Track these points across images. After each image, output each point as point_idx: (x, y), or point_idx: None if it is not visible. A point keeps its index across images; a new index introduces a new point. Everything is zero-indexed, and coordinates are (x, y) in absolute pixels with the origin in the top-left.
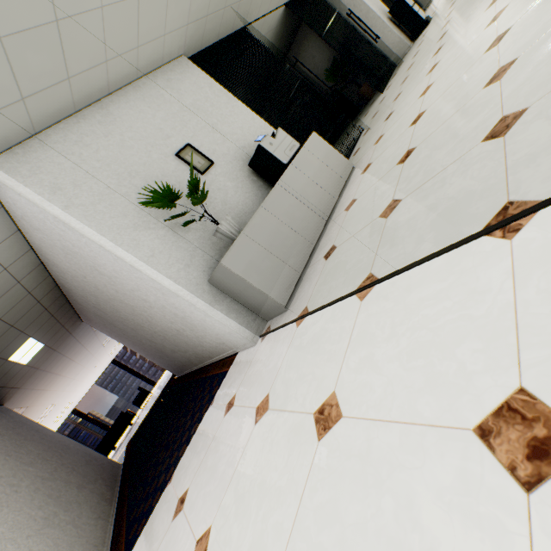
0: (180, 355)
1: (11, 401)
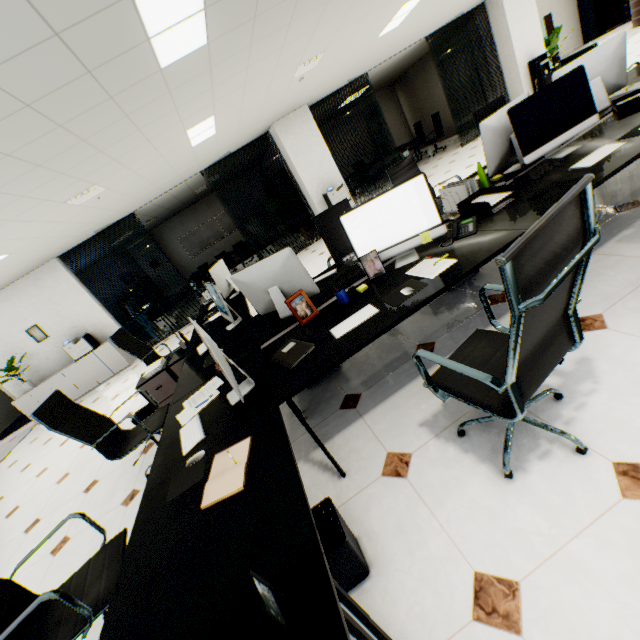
0: None
1: None
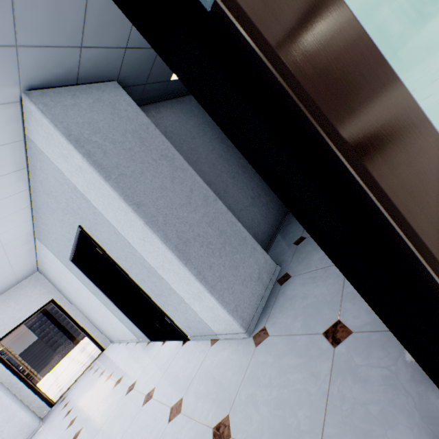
0: None
1: None
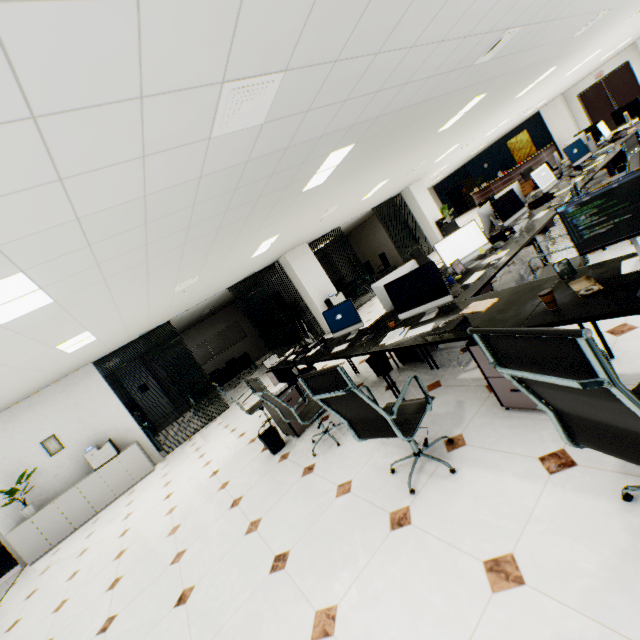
0: None
1: None
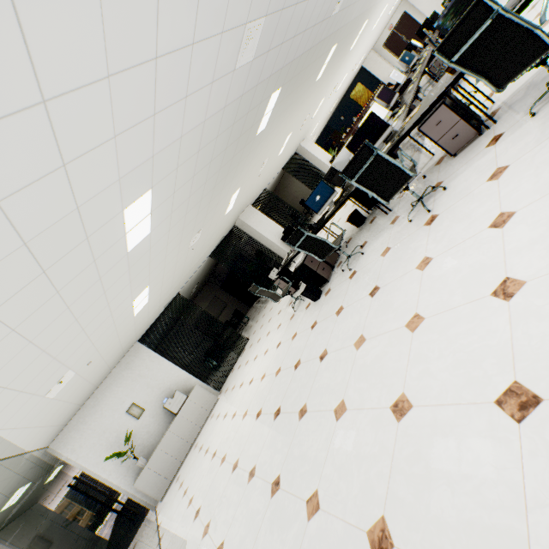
0: None
1: (42, 497)
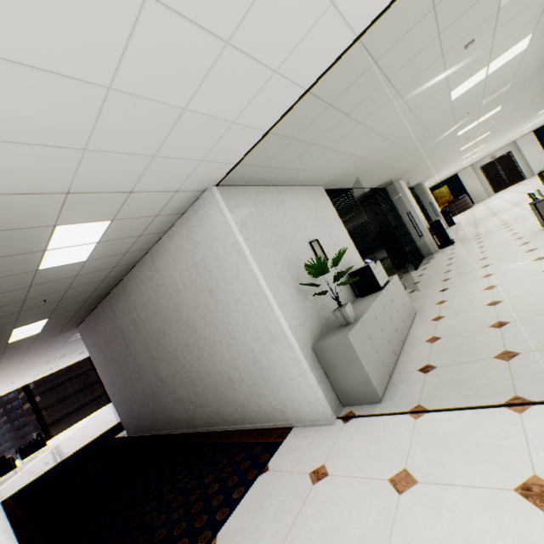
0: (182, 408)
1: None
